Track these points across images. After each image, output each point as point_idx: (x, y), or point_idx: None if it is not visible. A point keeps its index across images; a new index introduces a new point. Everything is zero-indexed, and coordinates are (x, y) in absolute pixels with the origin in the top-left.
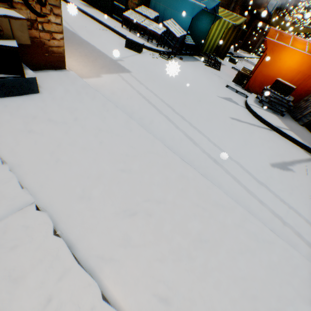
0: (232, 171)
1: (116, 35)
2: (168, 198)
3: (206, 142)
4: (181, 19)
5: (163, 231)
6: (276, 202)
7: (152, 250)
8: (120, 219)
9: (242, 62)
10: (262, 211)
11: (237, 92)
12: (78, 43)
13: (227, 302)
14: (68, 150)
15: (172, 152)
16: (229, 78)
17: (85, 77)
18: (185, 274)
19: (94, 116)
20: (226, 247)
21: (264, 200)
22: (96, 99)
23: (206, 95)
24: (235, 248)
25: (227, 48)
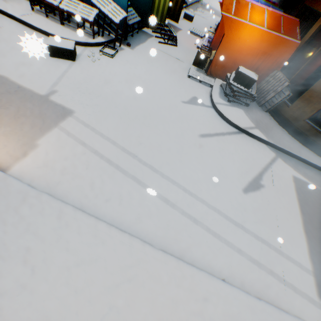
0: (211, 225)
1: (30, 31)
2: None
3: (182, 195)
4: None
5: None
6: (252, 243)
7: None
8: None
9: (199, 12)
10: (242, 263)
11: (200, 81)
12: None
13: None
14: None
15: (153, 251)
16: (189, 58)
17: (17, 160)
18: None
19: (54, 248)
20: None
21: (242, 248)
22: (47, 211)
23: (170, 107)
24: None
25: (180, 6)
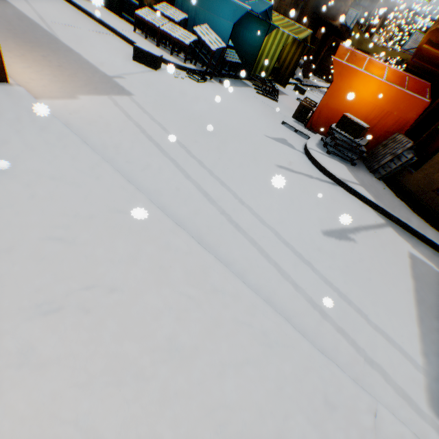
0: (260, 241)
1: (124, 43)
2: (131, 282)
3: (229, 198)
4: (218, 25)
5: (102, 336)
6: (319, 286)
7: (72, 369)
8: (26, 320)
9: (314, 93)
10: (294, 298)
11: (296, 131)
12: (53, 49)
13: None
14: None
15: (160, 213)
16: (289, 113)
17: (48, 97)
18: (121, 406)
19: (36, 155)
20: (210, 357)
21: (300, 283)
22: (51, 129)
23: (248, 133)
24: (226, 358)
25: (290, 71)
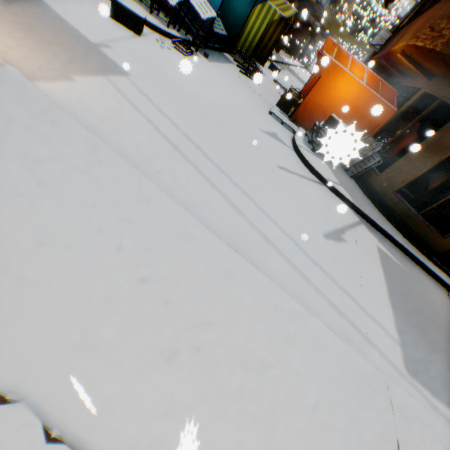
0: (285, 251)
1: None
2: (219, 315)
3: (252, 208)
4: None
5: (218, 371)
6: (331, 287)
7: (208, 406)
8: (156, 371)
9: (285, 72)
10: (319, 302)
11: (283, 123)
12: None
13: (299, 444)
14: (39, 257)
15: (214, 236)
16: (271, 99)
17: (40, 79)
18: (252, 426)
19: (78, 175)
20: (292, 369)
21: (320, 287)
22: (76, 136)
23: (246, 127)
24: (301, 367)
25: (270, 49)
